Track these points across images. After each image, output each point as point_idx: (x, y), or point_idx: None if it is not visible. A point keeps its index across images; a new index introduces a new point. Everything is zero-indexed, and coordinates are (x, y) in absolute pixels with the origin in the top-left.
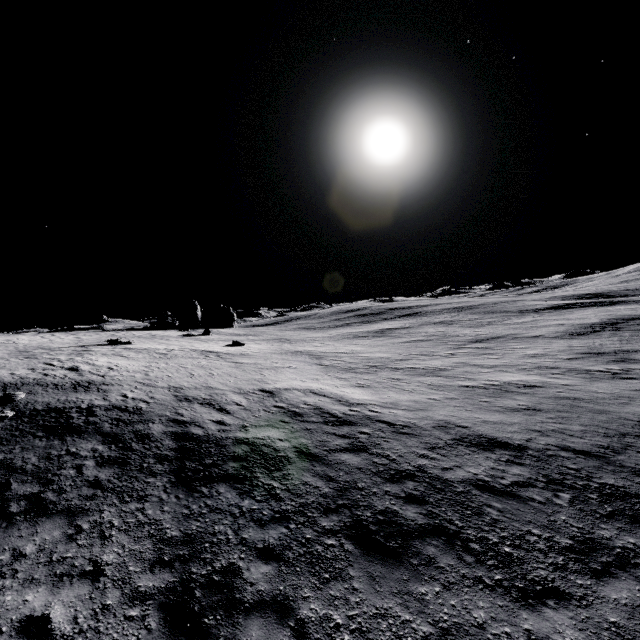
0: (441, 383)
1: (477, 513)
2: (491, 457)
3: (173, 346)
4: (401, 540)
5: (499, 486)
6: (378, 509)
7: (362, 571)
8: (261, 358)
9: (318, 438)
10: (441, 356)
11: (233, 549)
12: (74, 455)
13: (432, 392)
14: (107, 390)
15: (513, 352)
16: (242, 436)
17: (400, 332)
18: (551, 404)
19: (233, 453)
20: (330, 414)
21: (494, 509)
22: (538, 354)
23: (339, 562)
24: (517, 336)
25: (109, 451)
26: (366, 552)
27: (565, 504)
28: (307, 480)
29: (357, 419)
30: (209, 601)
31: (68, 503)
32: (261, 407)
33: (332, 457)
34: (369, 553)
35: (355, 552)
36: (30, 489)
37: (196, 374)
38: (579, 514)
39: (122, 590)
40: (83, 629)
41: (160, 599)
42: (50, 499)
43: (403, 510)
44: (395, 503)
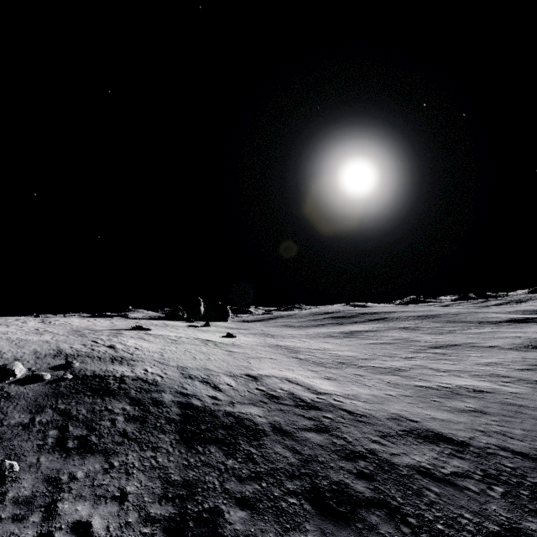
0: (398, 382)
1: (417, 494)
2: (435, 449)
3: (181, 334)
4: (350, 507)
5: (439, 474)
6: (333, 480)
7: (316, 527)
8: (248, 349)
9: (289, 418)
10: (402, 358)
11: (218, 495)
12: (110, 411)
13: (389, 389)
14: (134, 365)
15: (468, 359)
16: (230, 410)
17: (368, 334)
18: (497, 408)
19: (222, 422)
20: (301, 399)
21: (432, 492)
22: (492, 363)
23: (298, 517)
24: (474, 345)
25: (134, 411)
26: (320, 513)
27: (497, 496)
28: (278, 450)
29: (322, 405)
30: (199, 531)
31: (105, 445)
32: (246, 388)
33: (299, 434)
34: (323, 514)
35: (312, 511)
36: (81, 432)
37: (198, 358)
38: (509, 506)
39: (139, 513)
40: (113, 535)
41: (164, 524)
42: (93, 441)
43: (354, 483)
44: (348, 477)
